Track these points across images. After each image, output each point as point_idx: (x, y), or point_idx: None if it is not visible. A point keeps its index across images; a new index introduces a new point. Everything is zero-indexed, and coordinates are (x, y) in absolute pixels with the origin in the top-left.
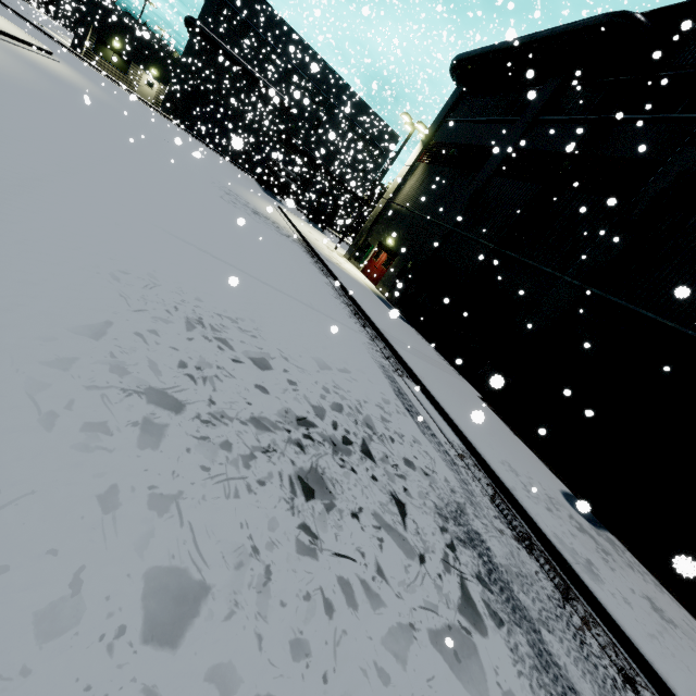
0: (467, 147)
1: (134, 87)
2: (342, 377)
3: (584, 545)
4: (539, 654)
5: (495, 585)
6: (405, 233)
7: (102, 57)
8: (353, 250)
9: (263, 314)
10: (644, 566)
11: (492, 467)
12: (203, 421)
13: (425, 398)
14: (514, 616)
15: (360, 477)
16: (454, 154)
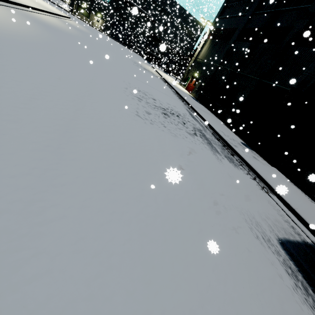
0: (226, 29)
1: (92, 23)
2: (173, 107)
3: (238, 145)
4: (209, 143)
5: (204, 137)
6: (201, 70)
7: (80, 12)
8: (182, 81)
9: (153, 92)
10: (262, 158)
11: (214, 128)
12: (146, 102)
13: (199, 117)
14: (206, 139)
15: (176, 117)
16: (221, 33)
